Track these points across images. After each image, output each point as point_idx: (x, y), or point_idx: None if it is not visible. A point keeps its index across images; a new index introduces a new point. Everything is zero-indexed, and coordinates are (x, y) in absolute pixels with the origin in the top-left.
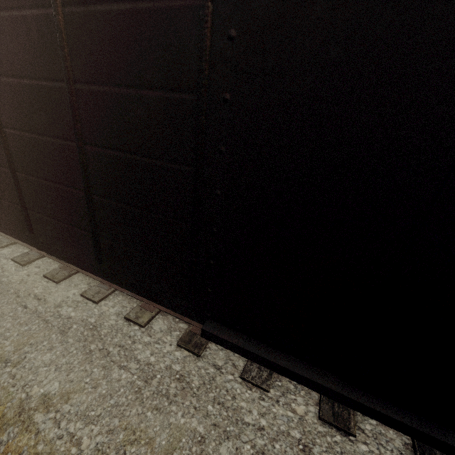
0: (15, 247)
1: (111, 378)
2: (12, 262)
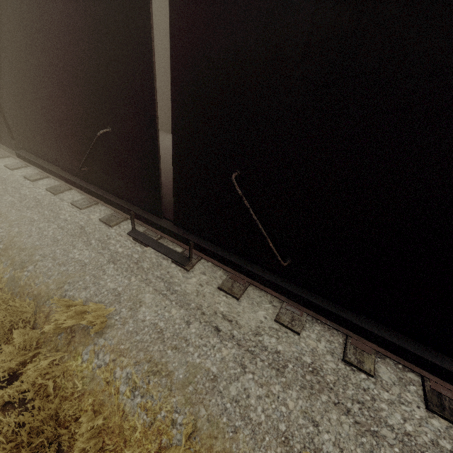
0: None
1: (2, 198)
2: None
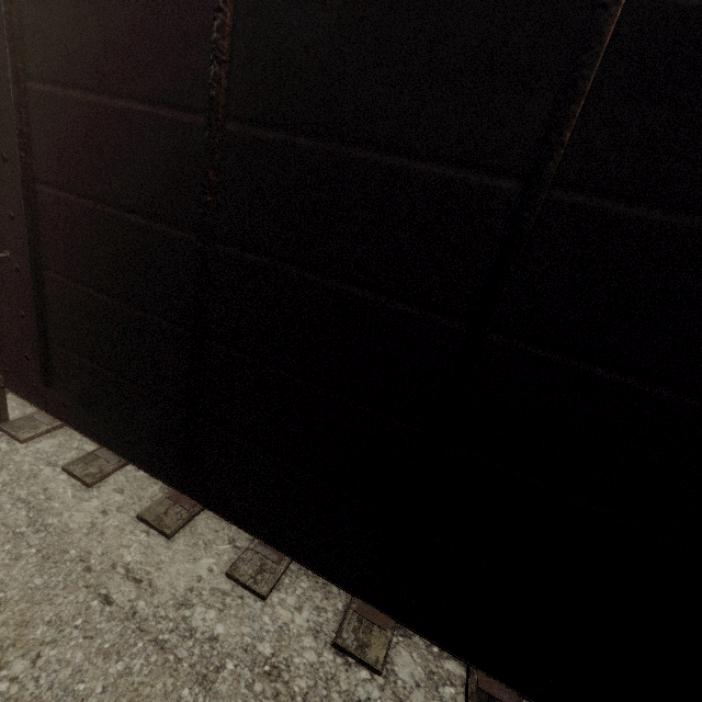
0: (65, 436)
1: None
2: (64, 476)
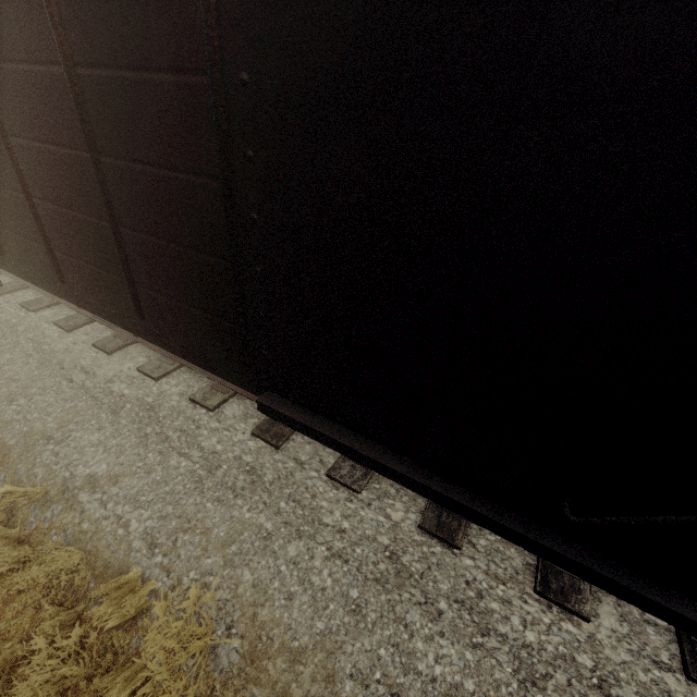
0: (59, 309)
1: (168, 465)
2: (55, 327)
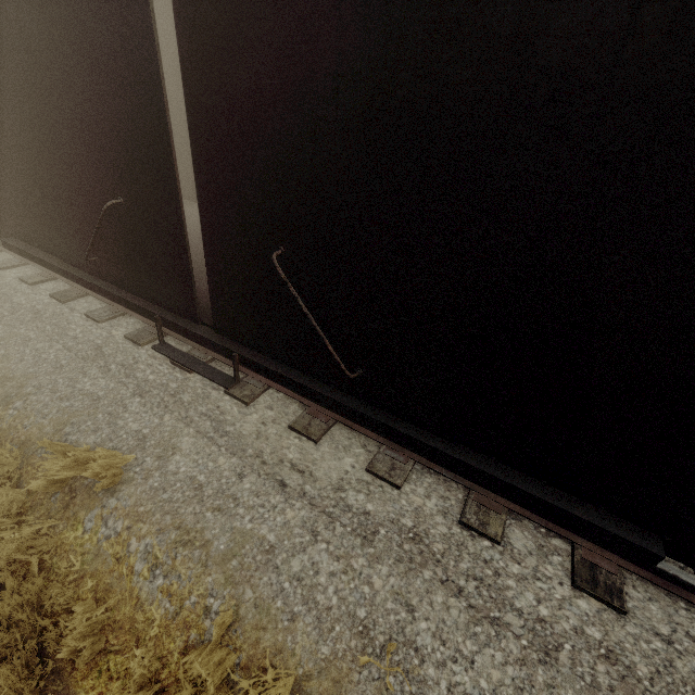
0: None
1: None
2: None
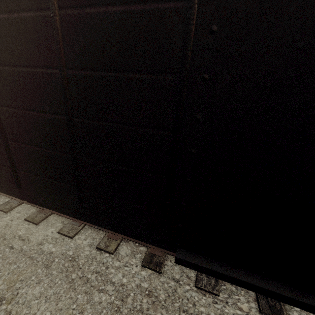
0: None
1: (93, 302)
2: None
